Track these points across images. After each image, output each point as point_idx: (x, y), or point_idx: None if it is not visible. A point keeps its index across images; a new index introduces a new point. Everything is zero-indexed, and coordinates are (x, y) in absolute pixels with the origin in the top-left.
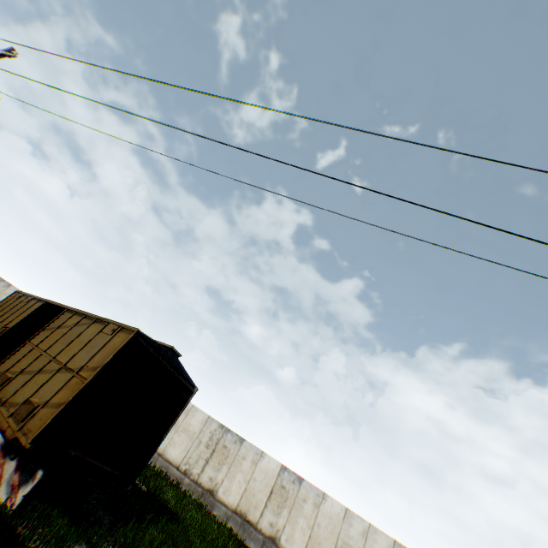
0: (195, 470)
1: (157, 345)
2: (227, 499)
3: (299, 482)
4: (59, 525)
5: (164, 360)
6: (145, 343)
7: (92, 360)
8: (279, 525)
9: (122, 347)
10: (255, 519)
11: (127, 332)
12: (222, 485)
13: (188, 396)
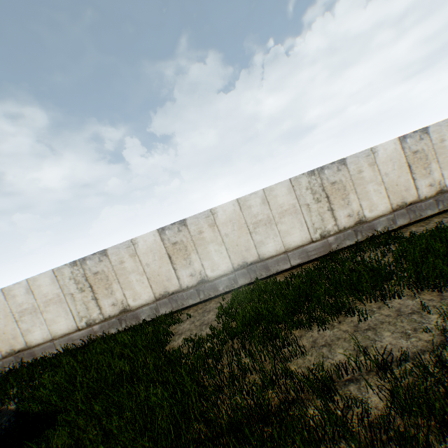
0: (95, 315)
1: None
2: (142, 301)
3: (184, 226)
4: None
5: None
6: None
7: None
8: (198, 269)
9: None
10: (177, 287)
11: None
12: (128, 299)
13: None
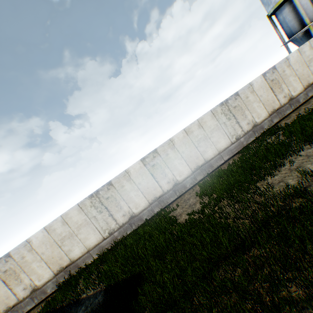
0: (113, 226)
1: None
2: (142, 207)
3: (156, 153)
4: None
5: None
6: None
7: None
8: (171, 178)
9: None
10: (161, 192)
11: None
12: (132, 209)
13: None
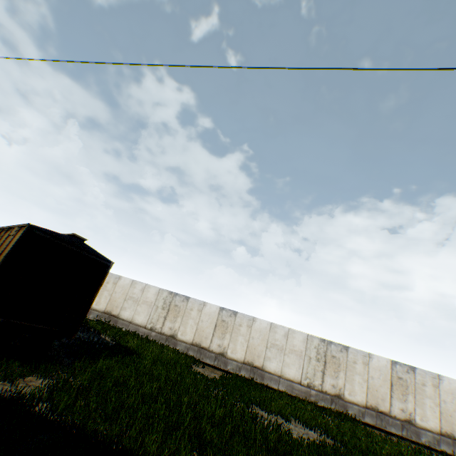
0: (158, 326)
1: (58, 234)
2: (185, 338)
3: (234, 315)
4: (5, 366)
5: (70, 245)
6: (44, 234)
7: (2, 255)
8: (225, 345)
9: (18, 239)
10: (207, 345)
11: (24, 229)
12: (179, 331)
13: (107, 269)
